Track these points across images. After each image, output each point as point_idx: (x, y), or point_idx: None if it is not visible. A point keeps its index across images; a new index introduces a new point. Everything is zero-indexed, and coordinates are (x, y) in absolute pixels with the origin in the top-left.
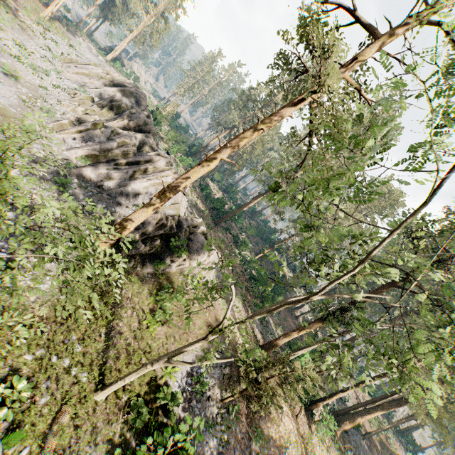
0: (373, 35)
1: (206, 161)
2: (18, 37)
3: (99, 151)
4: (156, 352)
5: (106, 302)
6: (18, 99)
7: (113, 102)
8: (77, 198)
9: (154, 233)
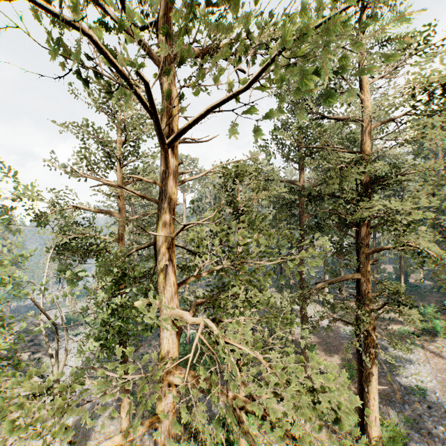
0: None
1: None
2: None
3: None
4: None
5: None
6: None
7: None
8: None
9: None
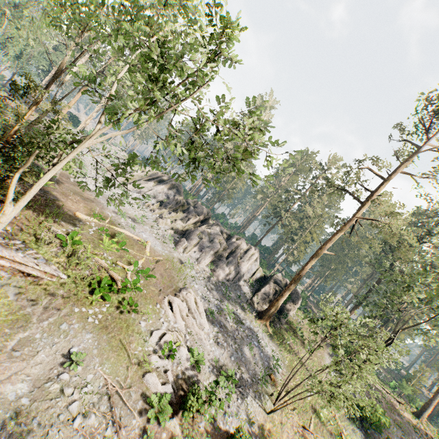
0: (381, 178)
1: (316, 255)
2: (88, 172)
3: (213, 254)
4: (320, 367)
5: (292, 353)
6: (156, 240)
7: (177, 203)
8: (231, 296)
9: (273, 297)
